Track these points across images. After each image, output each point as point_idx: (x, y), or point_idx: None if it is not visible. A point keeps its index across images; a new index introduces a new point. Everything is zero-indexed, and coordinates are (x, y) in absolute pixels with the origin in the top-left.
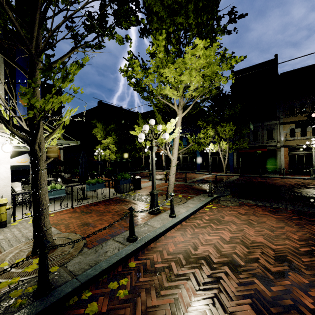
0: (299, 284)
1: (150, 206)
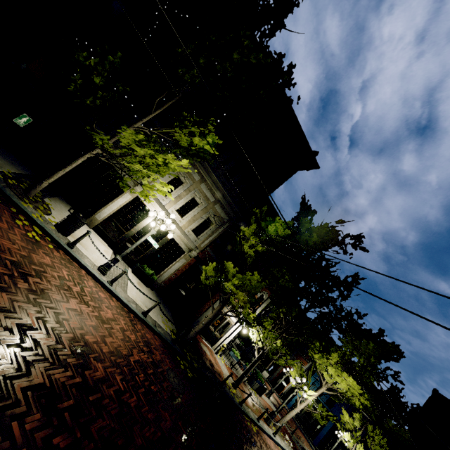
0: None
1: (268, 416)
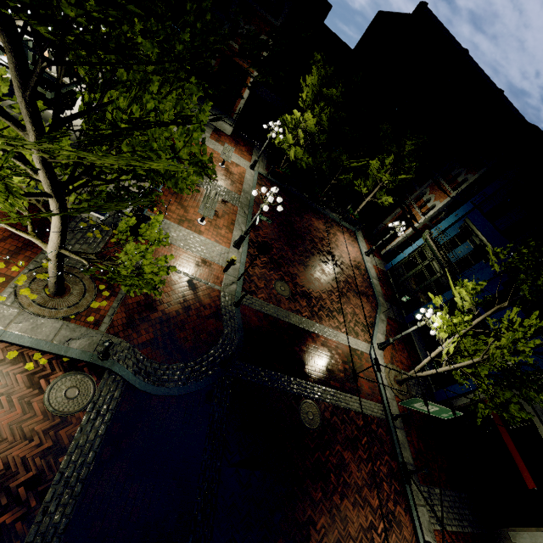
0: None
1: None
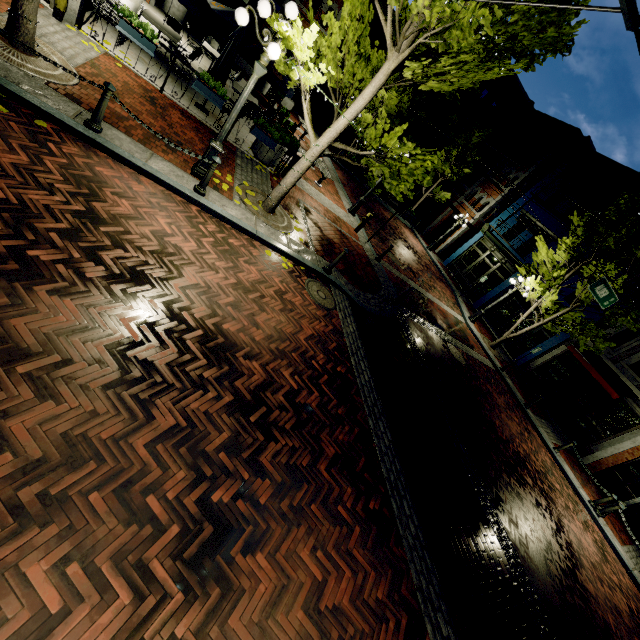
0: (77, 264)
1: (199, 159)
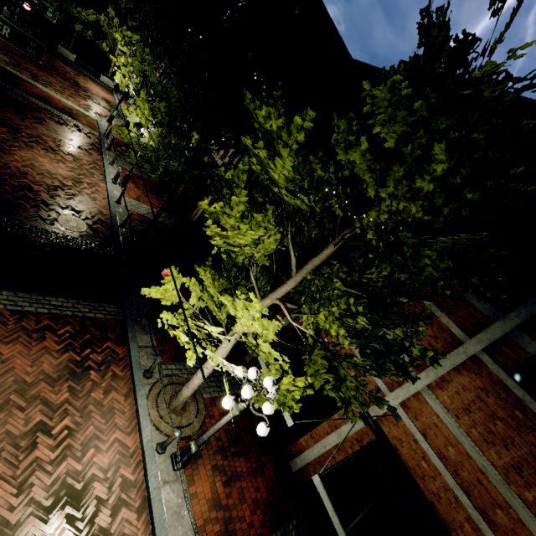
0: None
1: None
